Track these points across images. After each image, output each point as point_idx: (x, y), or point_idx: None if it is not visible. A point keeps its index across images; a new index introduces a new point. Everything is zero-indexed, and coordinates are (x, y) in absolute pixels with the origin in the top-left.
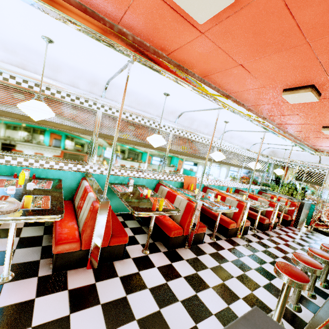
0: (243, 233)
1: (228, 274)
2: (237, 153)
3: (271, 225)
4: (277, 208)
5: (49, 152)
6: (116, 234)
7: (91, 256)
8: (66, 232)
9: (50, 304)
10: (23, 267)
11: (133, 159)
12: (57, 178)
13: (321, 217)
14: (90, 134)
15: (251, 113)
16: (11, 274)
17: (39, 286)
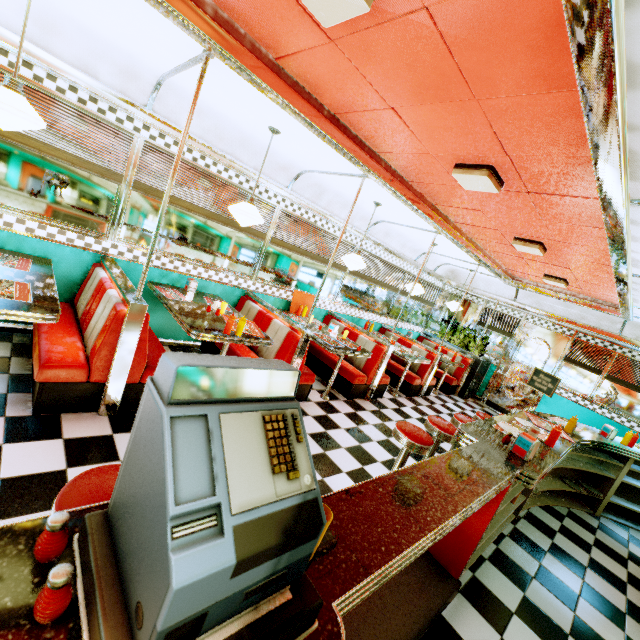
0: (377, 395)
1: (335, 443)
2: (393, 265)
3: (423, 388)
4: (437, 363)
5: (26, 201)
6: (156, 365)
7: (108, 394)
8: (60, 350)
9: (31, 453)
10: None
11: (201, 244)
12: (41, 256)
13: (500, 385)
14: (117, 181)
15: (414, 196)
16: None
17: (9, 429)
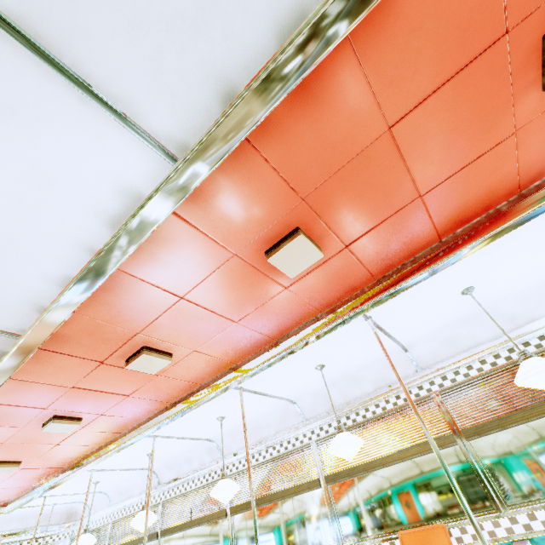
0: None
1: None
2: None
3: None
4: None
5: None
6: None
7: None
8: None
9: None
10: None
11: (281, 532)
12: None
13: None
14: (224, 515)
15: (245, 365)
16: None
17: None
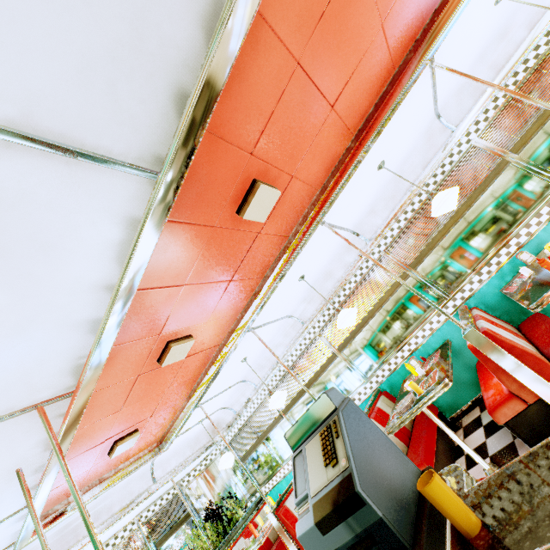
0: None
1: None
2: None
3: None
4: None
5: (406, 327)
6: None
7: None
8: (491, 393)
9: None
10: (501, 455)
11: (483, 233)
12: (443, 342)
13: None
14: (406, 277)
15: None
16: (491, 466)
17: None
